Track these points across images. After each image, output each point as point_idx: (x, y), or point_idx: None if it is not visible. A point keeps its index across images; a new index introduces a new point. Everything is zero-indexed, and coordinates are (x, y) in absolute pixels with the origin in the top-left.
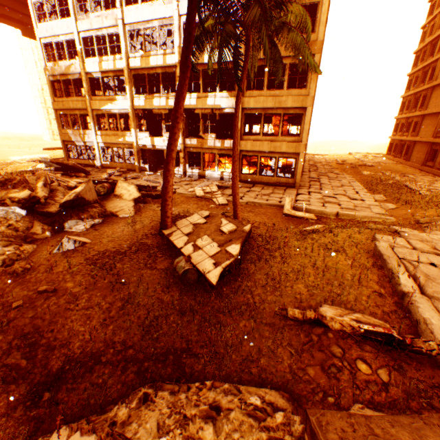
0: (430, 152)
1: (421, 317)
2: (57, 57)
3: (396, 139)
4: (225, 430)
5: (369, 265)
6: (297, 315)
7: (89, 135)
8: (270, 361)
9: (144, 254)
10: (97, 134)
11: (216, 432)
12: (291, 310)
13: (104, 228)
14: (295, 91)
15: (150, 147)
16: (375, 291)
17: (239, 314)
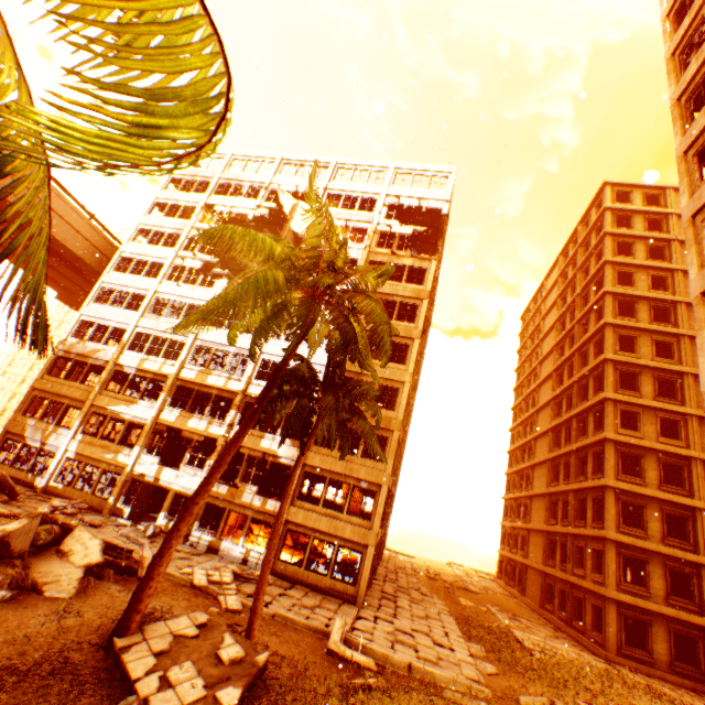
0: (545, 586)
1: None
2: (90, 336)
3: (505, 554)
4: None
5: None
6: None
7: (61, 434)
8: None
9: (61, 680)
10: (76, 437)
11: None
12: None
13: (7, 611)
14: (370, 461)
15: (151, 479)
16: None
17: None
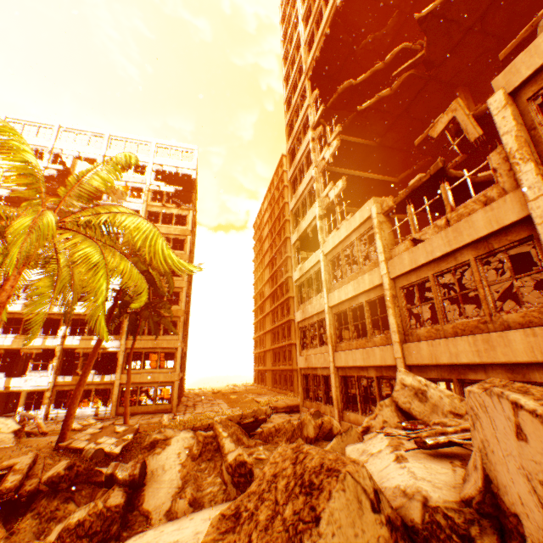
0: (274, 376)
1: None
2: None
3: (256, 368)
4: None
5: None
6: None
7: None
8: None
9: (48, 458)
10: None
11: None
12: None
13: None
14: (169, 336)
15: (2, 389)
16: None
17: None
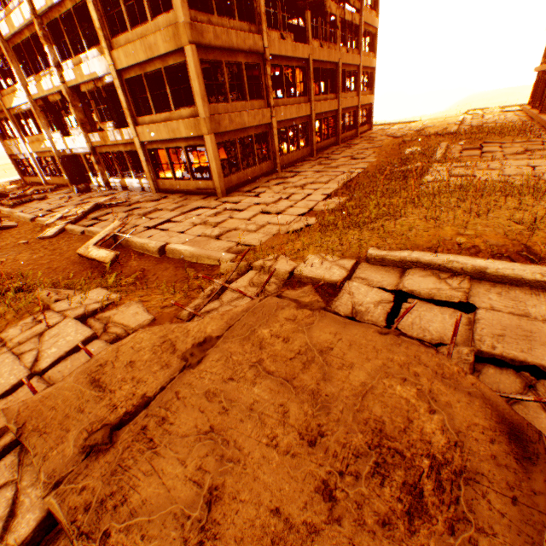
0: None
1: None
2: None
3: (538, 71)
4: None
5: None
6: None
7: (21, 144)
8: None
9: None
10: (27, 142)
11: None
12: None
13: None
14: (162, 20)
15: (69, 152)
16: None
17: None
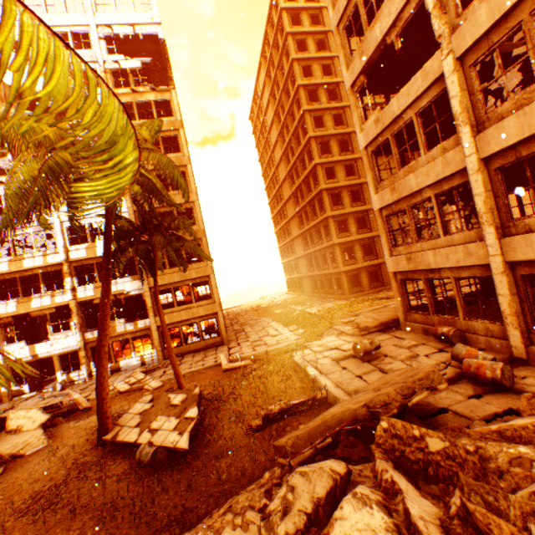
0: (313, 282)
1: (322, 385)
2: None
3: (289, 277)
4: (239, 507)
5: (294, 374)
6: (258, 422)
7: None
8: (254, 466)
9: (90, 470)
10: None
11: (235, 512)
12: (253, 422)
13: (12, 475)
14: (196, 265)
15: (30, 358)
16: (300, 386)
17: (219, 458)
